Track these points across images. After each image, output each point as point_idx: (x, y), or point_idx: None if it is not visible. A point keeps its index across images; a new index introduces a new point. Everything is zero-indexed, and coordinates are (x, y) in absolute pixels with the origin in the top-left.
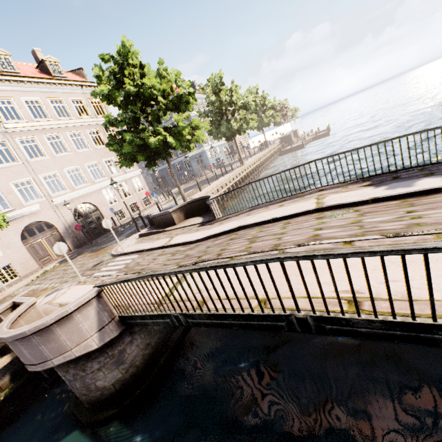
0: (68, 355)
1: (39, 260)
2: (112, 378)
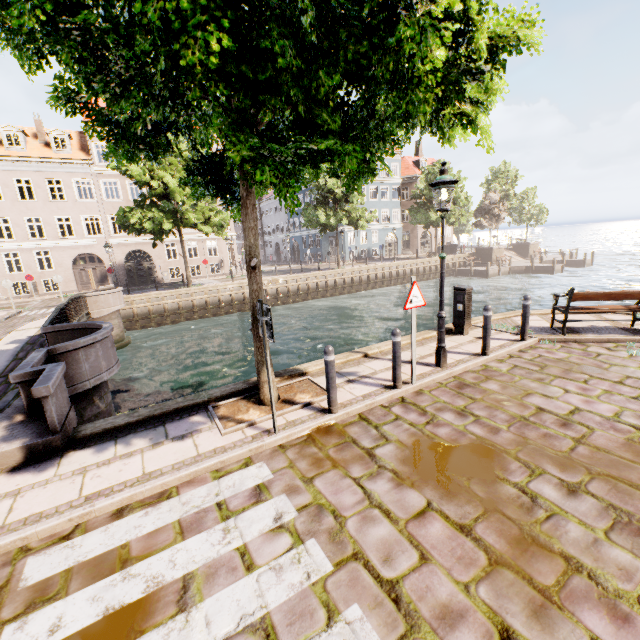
0: None
1: (81, 284)
2: None
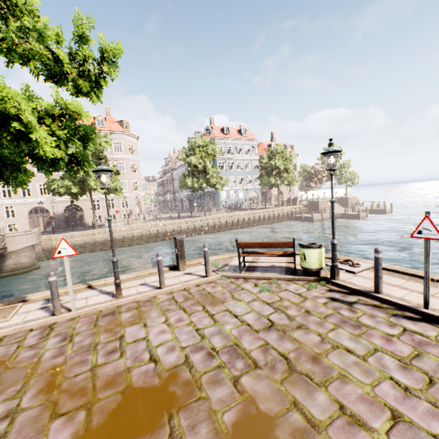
0: None
1: (33, 227)
2: None
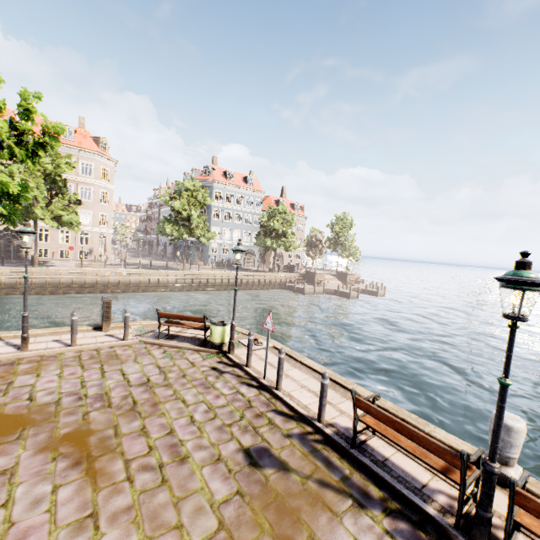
0: None
1: None
2: None
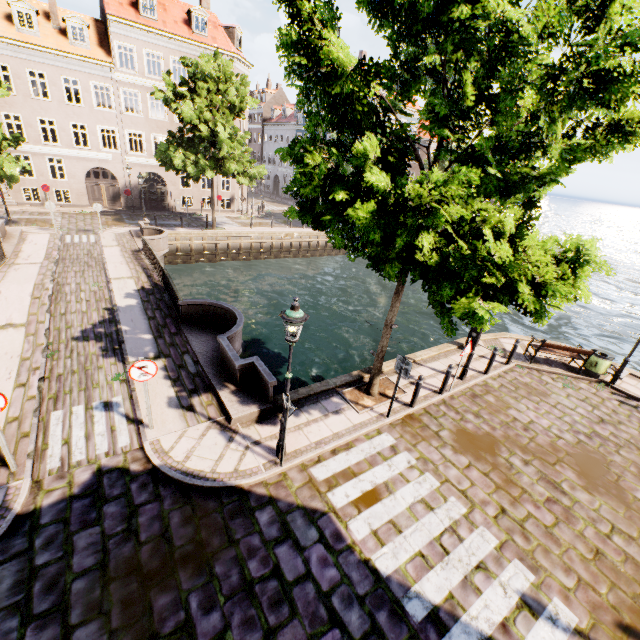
0: None
1: (93, 199)
2: None
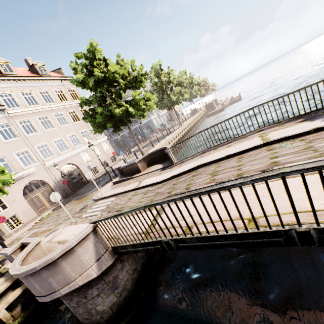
0: (72, 285)
1: (37, 209)
2: (109, 302)
